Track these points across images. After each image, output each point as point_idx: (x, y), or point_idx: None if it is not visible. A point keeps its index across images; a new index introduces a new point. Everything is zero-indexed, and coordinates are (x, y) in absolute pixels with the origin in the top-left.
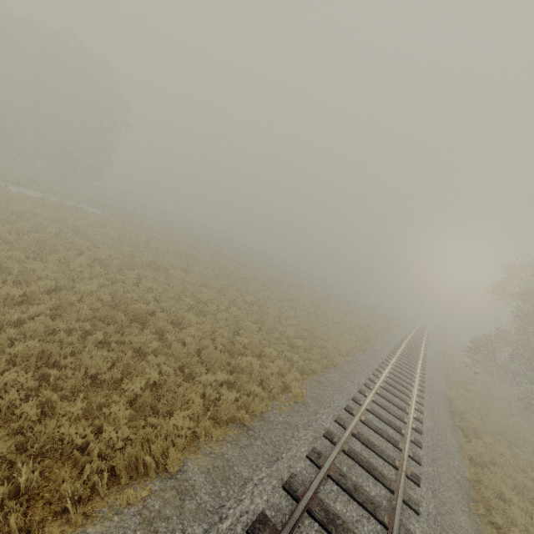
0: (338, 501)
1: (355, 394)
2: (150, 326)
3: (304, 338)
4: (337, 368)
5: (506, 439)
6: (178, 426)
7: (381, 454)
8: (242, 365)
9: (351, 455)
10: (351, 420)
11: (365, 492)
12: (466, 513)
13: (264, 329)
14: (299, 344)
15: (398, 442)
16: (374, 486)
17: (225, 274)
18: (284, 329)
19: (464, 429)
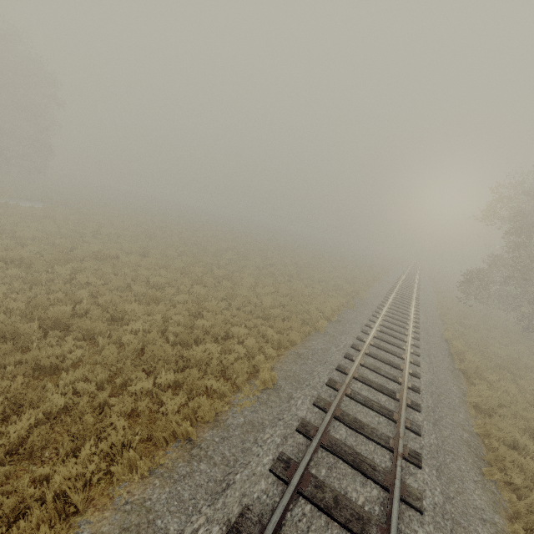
0: (311, 532)
1: (340, 361)
2: (76, 331)
3: (284, 305)
4: (321, 333)
5: (509, 371)
6: (72, 478)
7: (372, 435)
8: (197, 357)
9: (332, 449)
10: (334, 397)
11: (349, 504)
12: (479, 484)
13: (234, 304)
14: (276, 314)
15: (392, 412)
16: (362, 488)
17: (193, 250)
18: (260, 300)
19: (465, 371)
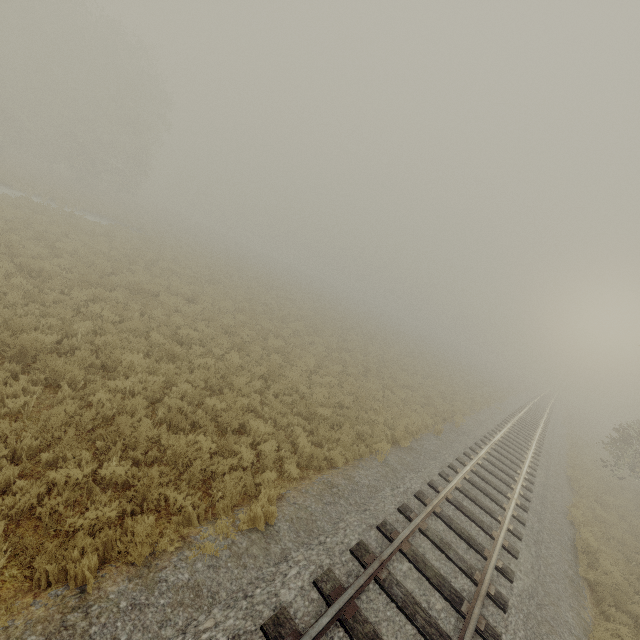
0: None
1: (388, 514)
2: (43, 370)
3: (343, 406)
4: (378, 460)
5: None
6: None
7: None
8: (178, 450)
9: None
10: (356, 578)
11: None
12: None
13: (273, 388)
14: (324, 415)
15: (445, 639)
16: None
17: (255, 309)
18: (311, 391)
19: (594, 585)
